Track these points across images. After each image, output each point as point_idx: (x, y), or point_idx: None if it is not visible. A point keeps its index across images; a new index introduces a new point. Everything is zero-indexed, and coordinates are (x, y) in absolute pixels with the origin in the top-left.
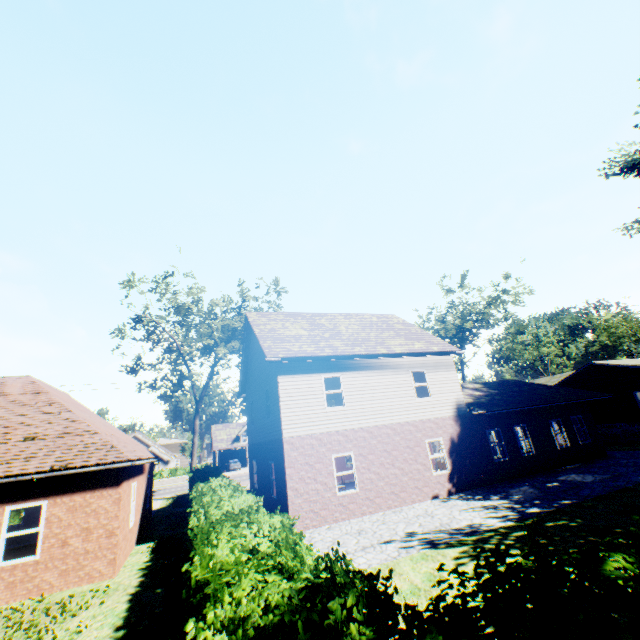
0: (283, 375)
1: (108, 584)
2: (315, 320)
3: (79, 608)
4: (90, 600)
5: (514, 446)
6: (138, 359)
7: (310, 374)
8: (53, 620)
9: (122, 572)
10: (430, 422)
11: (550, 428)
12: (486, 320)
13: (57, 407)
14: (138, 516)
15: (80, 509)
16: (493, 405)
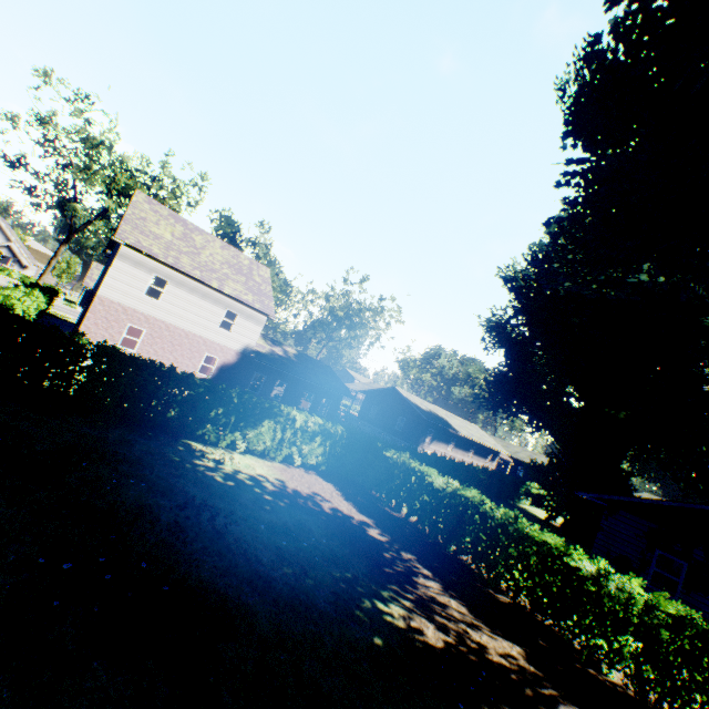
0: (123, 256)
1: None
2: (193, 234)
3: None
4: None
5: (269, 390)
6: (23, 158)
7: (145, 267)
8: None
9: None
10: (218, 346)
11: (304, 395)
12: (368, 322)
13: None
14: None
15: None
16: (270, 360)
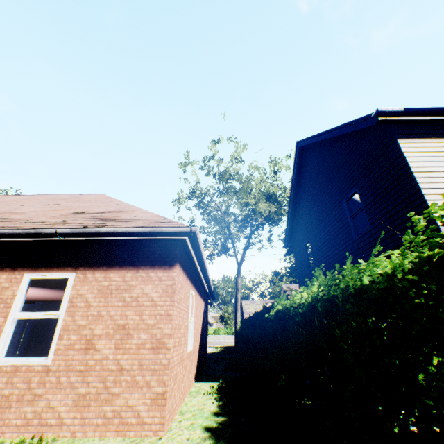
0: (404, 139)
1: None
2: None
3: None
4: None
5: None
6: (192, 221)
7: None
8: None
9: (175, 426)
10: None
11: None
12: None
13: (116, 202)
14: (196, 343)
15: (115, 294)
16: None
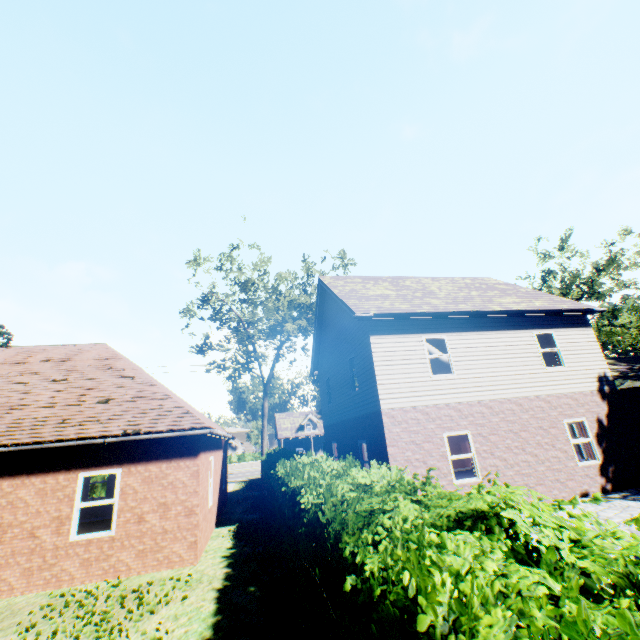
0: (375, 335)
1: (189, 573)
2: (398, 282)
3: (157, 602)
4: (170, 592)
5: None
6: (206, 338)
7: (407, 335)
8: (128, 615)
9: (204, 558)
10: (566, 398)
11: None
12: (592, 291)
13: (130, 372)
14: (216, 495)
15: (156, 481)
16: None
